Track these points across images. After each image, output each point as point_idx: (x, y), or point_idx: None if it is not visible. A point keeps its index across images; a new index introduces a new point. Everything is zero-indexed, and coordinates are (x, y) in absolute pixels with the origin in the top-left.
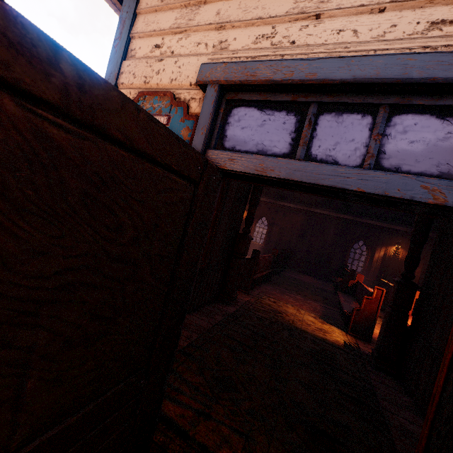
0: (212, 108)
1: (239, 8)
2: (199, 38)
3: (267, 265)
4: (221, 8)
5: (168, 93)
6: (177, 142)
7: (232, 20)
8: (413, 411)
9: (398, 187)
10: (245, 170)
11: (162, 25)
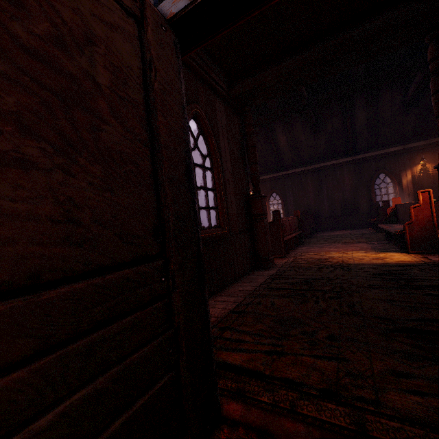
0: None
1: None
2: None
3: (294, 227)
4: None
5: None
6: None
7: None
8: None
9: None
10: None
11: None
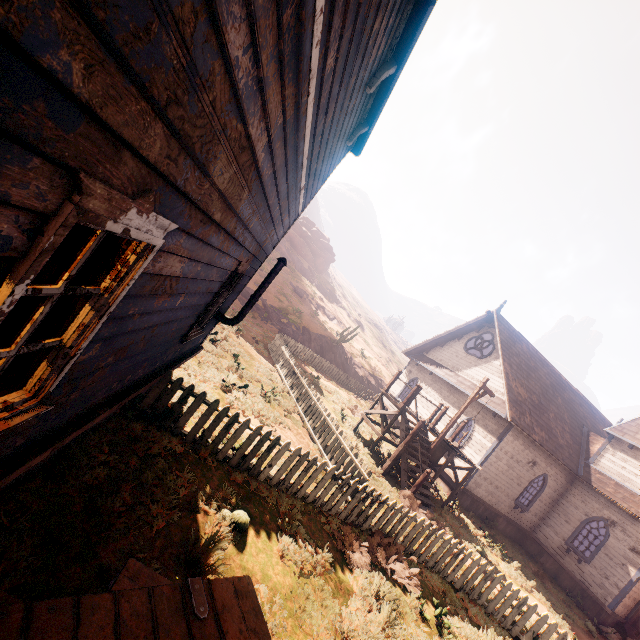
0: None
1: None
2: None
3: None
4: None
5: None
6: None
7: None
8: None
9: None
10: None
11: None
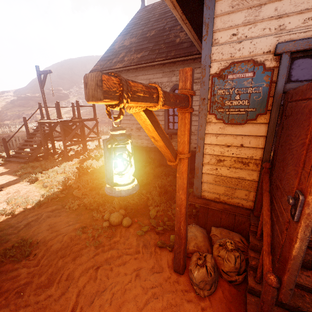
0: (287, 65)
1: (290, 5)
2: (264, 26)
3: None
4: (277, 6)
5: (251, 60)
6: None
7: (287, 12)
8: None
9: None
10: None
11: (235, 22)
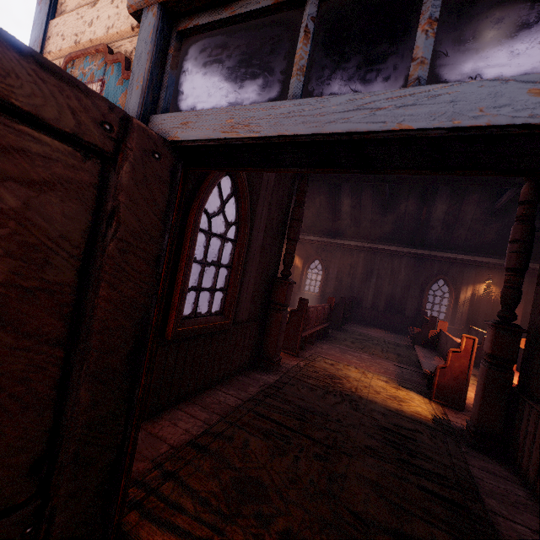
0: (150, 44)
1: None
2: None
3: (322, 317)
4: None
5: (100, 47)
6: (15, 51)
7: None
8: (535, 513)
9: (480, 104)
10: (205, 136)
11: None
